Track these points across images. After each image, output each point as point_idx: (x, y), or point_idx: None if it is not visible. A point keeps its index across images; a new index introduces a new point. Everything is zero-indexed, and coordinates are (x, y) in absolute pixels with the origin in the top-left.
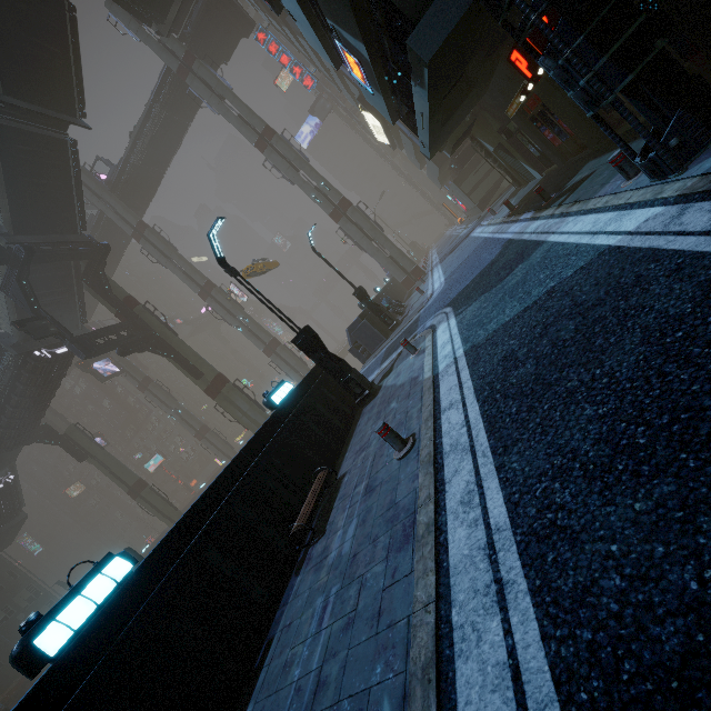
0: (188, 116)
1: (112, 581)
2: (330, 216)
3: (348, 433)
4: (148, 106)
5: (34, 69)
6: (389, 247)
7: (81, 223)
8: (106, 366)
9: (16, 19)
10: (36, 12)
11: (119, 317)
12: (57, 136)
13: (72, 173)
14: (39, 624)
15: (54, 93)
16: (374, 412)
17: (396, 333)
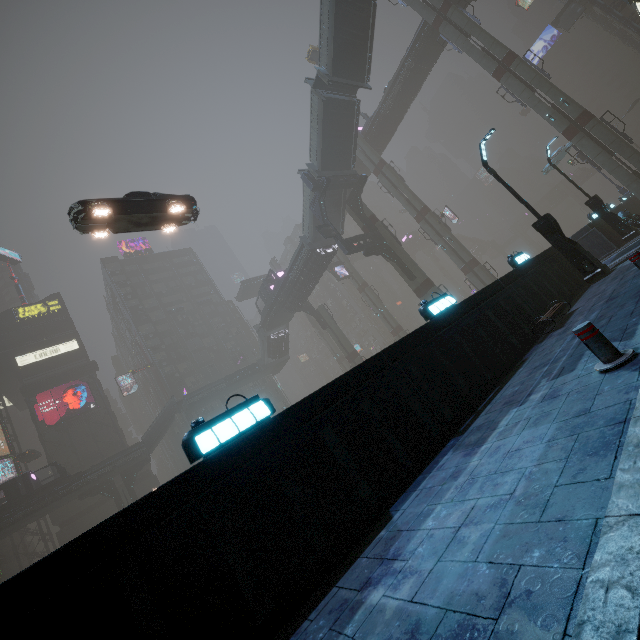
0: (431, 62)
1: (449, 302)
2: (562, 133)
3: (573, 298)
4: (402, 61)
5: (349, 53)
6: (636, 161)
7: (353, 162)
8: (341, 270)
9: (345, 20)
10: (356, 10)
11: (364, 230)
12: (350, 99)
13: (354, 125)
14: (428, 303)
15: (356, 68)
16: (608, 280)
17: (632, 241)
